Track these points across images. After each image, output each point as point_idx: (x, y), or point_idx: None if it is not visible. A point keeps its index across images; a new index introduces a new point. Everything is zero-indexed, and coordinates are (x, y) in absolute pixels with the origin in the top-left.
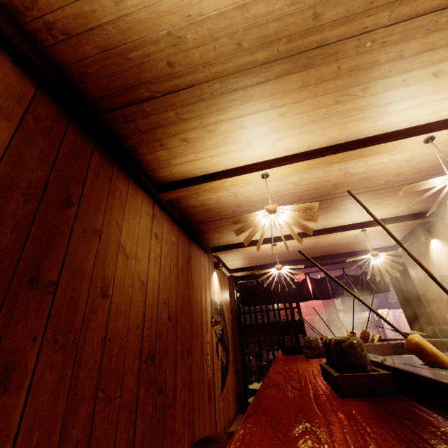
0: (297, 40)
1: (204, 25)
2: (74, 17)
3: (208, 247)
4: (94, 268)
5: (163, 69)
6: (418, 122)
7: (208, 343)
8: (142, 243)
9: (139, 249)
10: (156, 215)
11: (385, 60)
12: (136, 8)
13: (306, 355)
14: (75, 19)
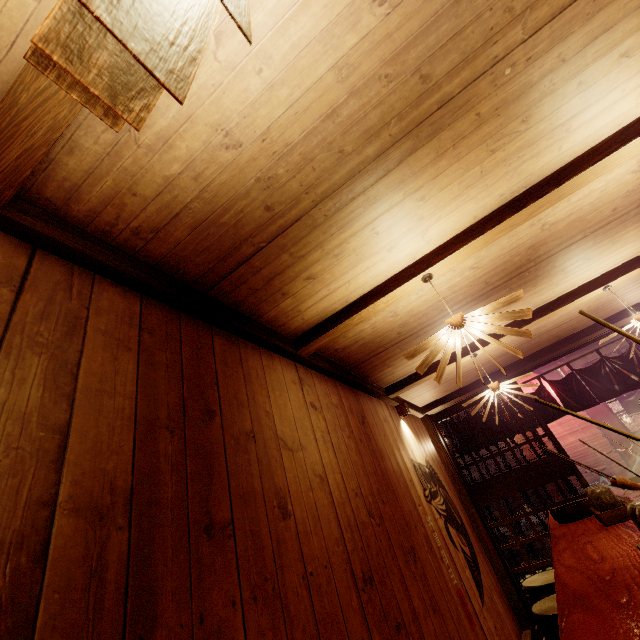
0: (410, 113)
1: (293, 153)
2: (158, 212)
3: (380, 390)
4: (262, 483)
5: (262, 217)
6: (628, 119)
7: (434, 530)
8: (301, 425)
9: (301, 434)
10: (303, 378)
11: (540, 76)
12: (216, 173)
13: (601, 521)
14: (159, 213)
